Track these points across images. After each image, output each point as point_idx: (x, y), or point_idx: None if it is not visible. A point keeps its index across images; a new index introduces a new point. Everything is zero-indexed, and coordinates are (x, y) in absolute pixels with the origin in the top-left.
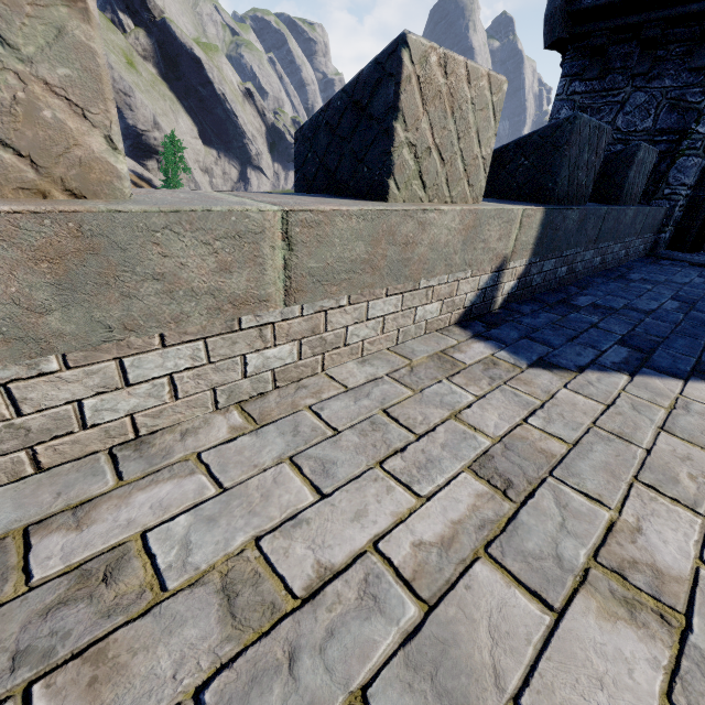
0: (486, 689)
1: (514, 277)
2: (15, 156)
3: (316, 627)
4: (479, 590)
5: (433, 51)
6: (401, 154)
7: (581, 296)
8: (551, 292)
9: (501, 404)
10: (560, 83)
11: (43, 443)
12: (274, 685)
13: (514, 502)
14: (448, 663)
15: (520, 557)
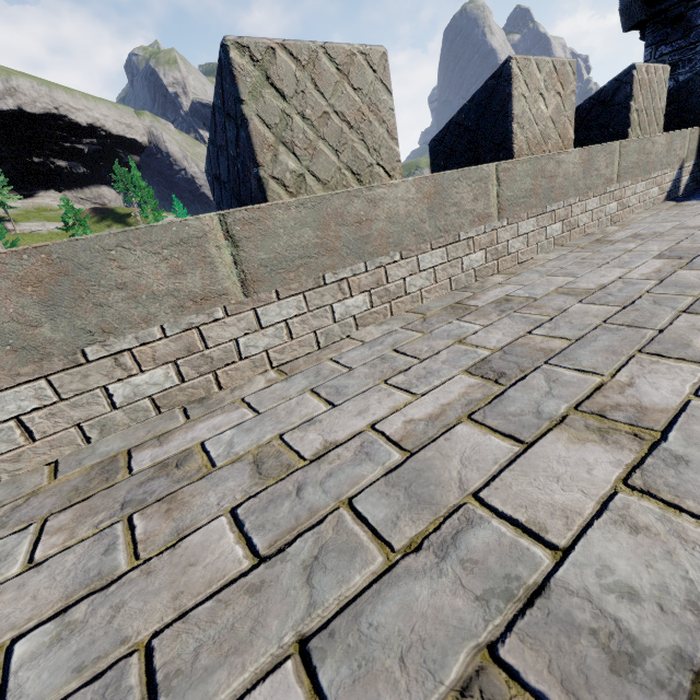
0: None
1: (687, 173)
2: (560, 140)
3: None
4: None
5: (643, 67)
6: (633, 116)
7: None
8: None
9: None
10: (645, 52)
11: (571, 230)
12: None
13: None
14: None
15: None
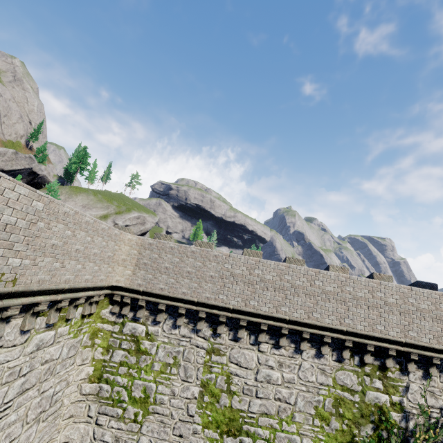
0: None
1: None
2: None
3: None
4: None
5: (377, 273)
6: None
7: None
8: None
9: None
10: None
11: None
12: None
13: None
14: None
15: None
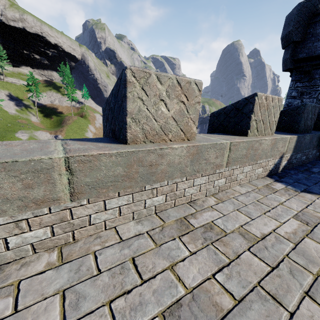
0: (317, 261)
1: (286, 160)
2: (182, 133)
3: (267, 244)
4: (308, 244)
5: (263, 95)
6: (252, 123)
7: (313, 168)
8: (300, 166)
9: (295, 202)
10: (290, 83)
11: (177, 199)
12: (264, 252)
13: (310, 228)
14: (305, 255)
15: (317, 239)
